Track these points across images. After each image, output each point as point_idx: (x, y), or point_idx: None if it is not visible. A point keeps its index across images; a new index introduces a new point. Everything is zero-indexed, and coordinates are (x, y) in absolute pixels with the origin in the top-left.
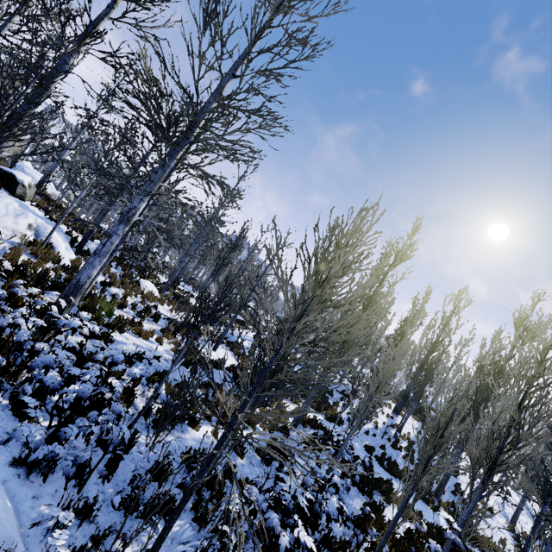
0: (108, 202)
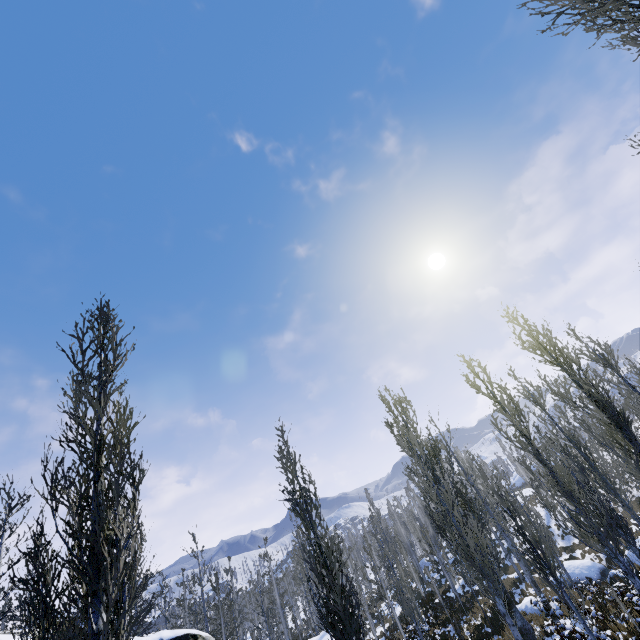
0: (260, 635)
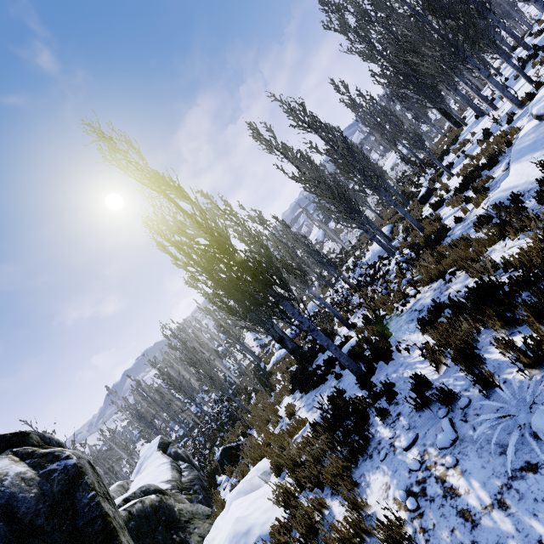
0: None
